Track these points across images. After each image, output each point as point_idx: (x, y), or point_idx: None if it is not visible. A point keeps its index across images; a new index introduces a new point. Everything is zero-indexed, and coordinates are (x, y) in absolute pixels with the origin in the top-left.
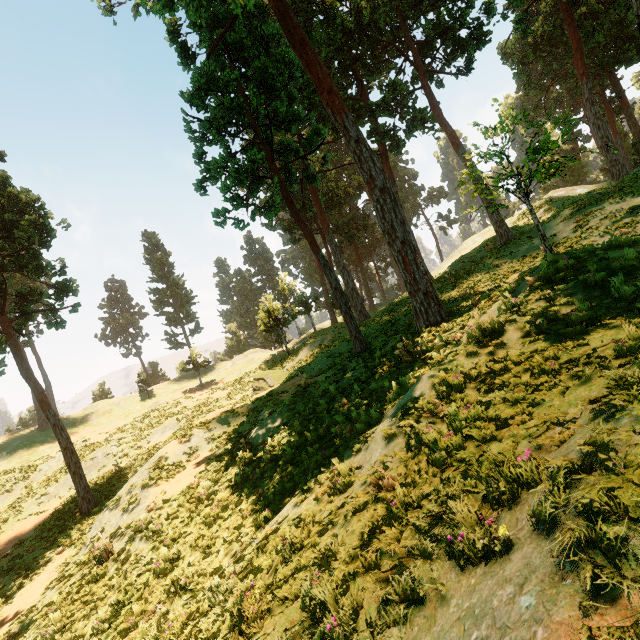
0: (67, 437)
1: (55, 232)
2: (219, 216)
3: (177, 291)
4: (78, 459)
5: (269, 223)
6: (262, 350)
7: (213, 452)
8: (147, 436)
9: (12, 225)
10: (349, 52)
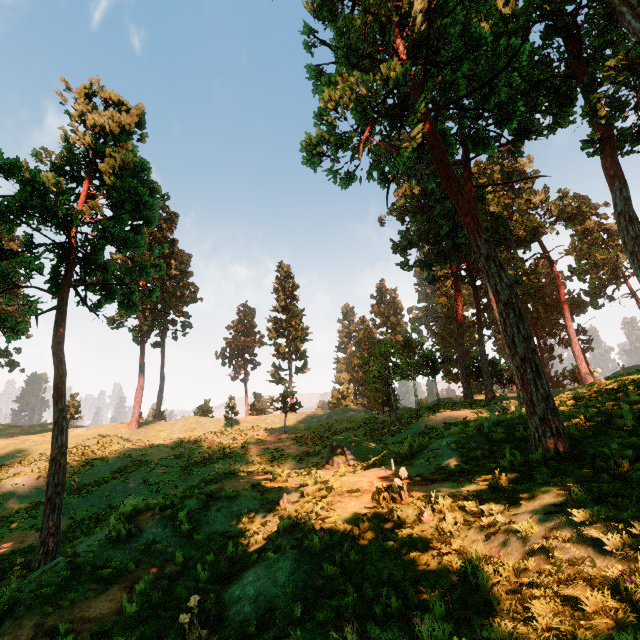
0: (62, 444)
1: (151, 202)
2: (311, 149)
3: (293, 323)
4: (63, 480)
5: (405, 261)
6: (365, 410)
7: (172, 575)
8: (192, 474)
9: (116, 190)
10: (565, 10)
